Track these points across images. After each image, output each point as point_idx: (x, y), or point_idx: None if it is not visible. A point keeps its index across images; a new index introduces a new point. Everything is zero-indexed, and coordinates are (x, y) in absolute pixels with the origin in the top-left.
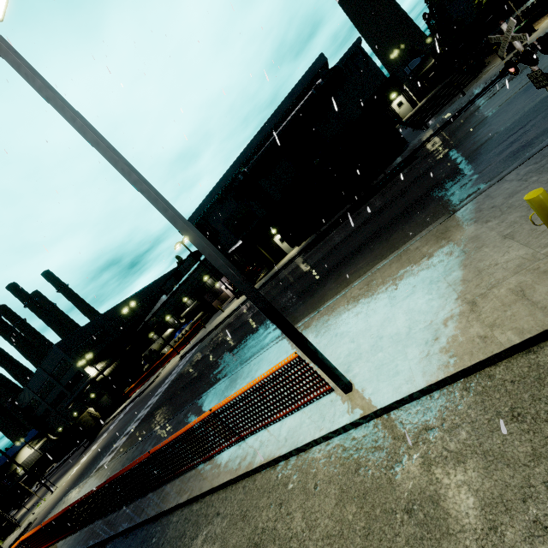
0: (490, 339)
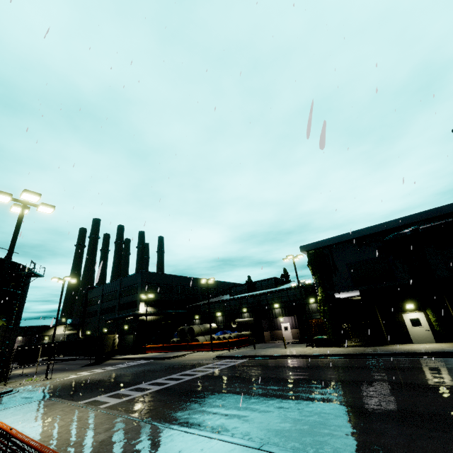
0: None
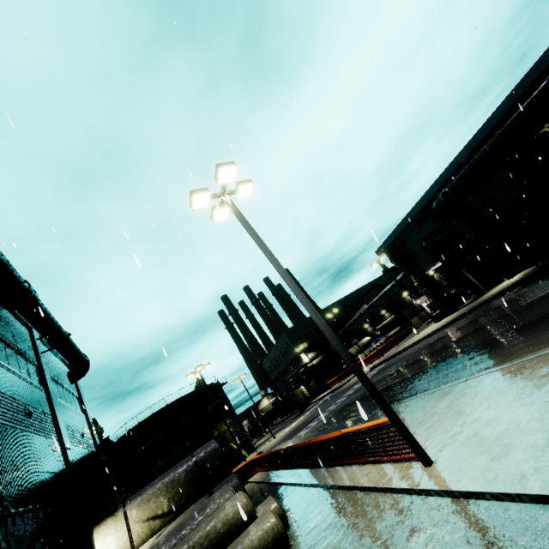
0: (524, 480)
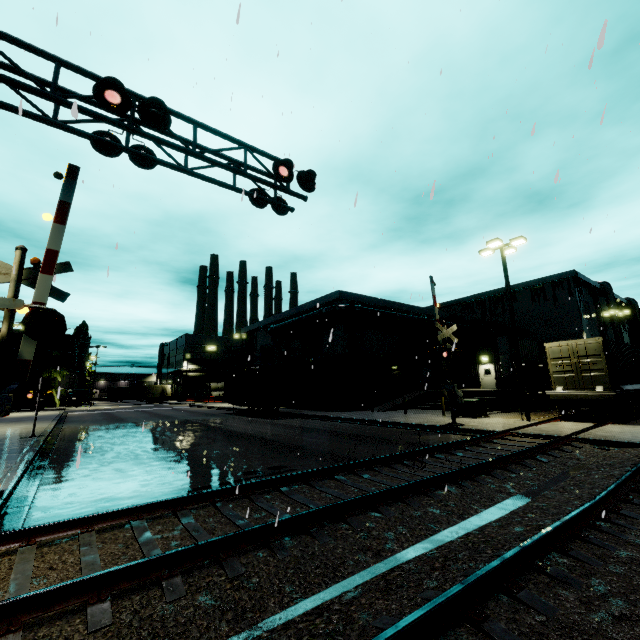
0: None
